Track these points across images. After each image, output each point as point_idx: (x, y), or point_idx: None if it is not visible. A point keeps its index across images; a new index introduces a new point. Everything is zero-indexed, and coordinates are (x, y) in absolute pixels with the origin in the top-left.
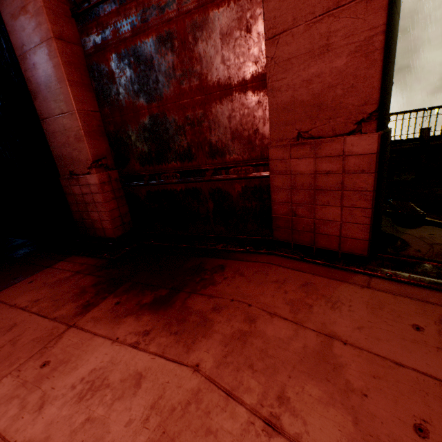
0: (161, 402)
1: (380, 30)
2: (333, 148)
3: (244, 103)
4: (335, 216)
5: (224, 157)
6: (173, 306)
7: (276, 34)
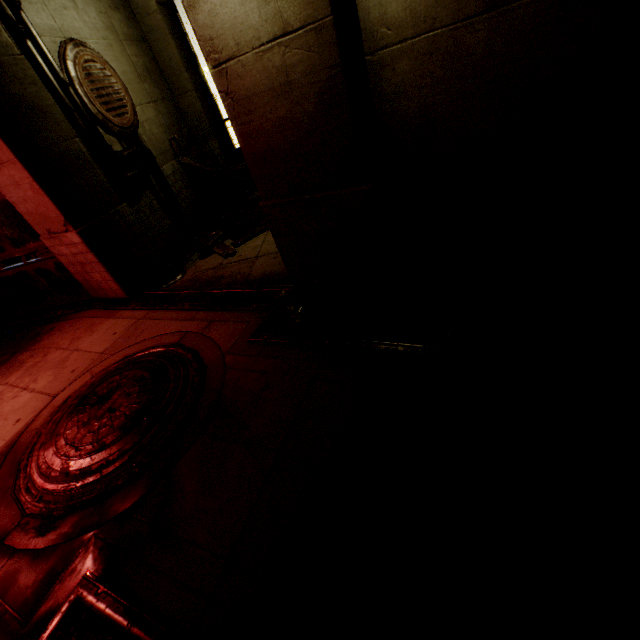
0: None
1: (32, 179)
2: (67, 240)
3: (10, 206)
4: (101, 278)
5: (26, 245)
6: (9, 362)
7: None
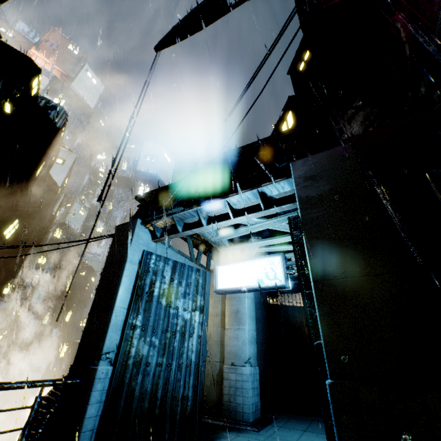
0: None
1: None
2: None
3: None
4: None
5: None
6: None
7: None
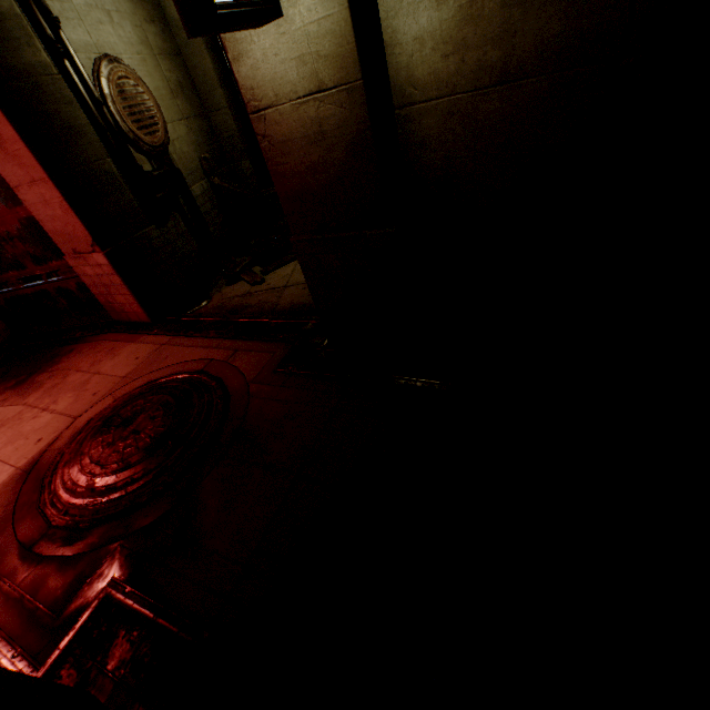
0: (5, 419)
1: (63, 199)
2: (93, 261)
3: (35, 223)
4: (125, 301)
5: (48, 263)
6: (27, 383)
7: (16, 187)
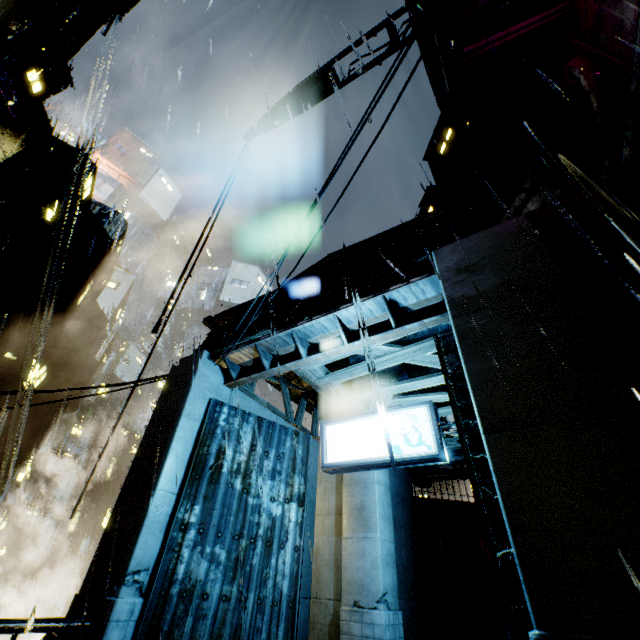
0: None
1: None
2: None
3: None
4: None
5: None
6: None
7: None
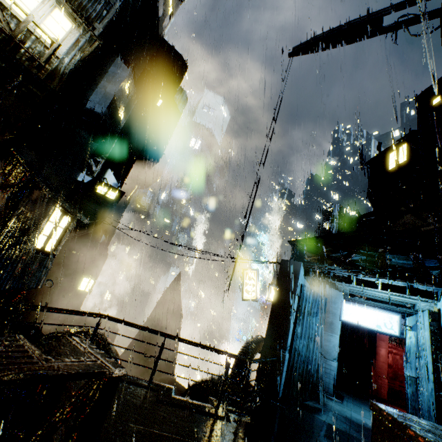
0: None
1: None
2: None
3: None
4: None
5: None
6: None
7: None
